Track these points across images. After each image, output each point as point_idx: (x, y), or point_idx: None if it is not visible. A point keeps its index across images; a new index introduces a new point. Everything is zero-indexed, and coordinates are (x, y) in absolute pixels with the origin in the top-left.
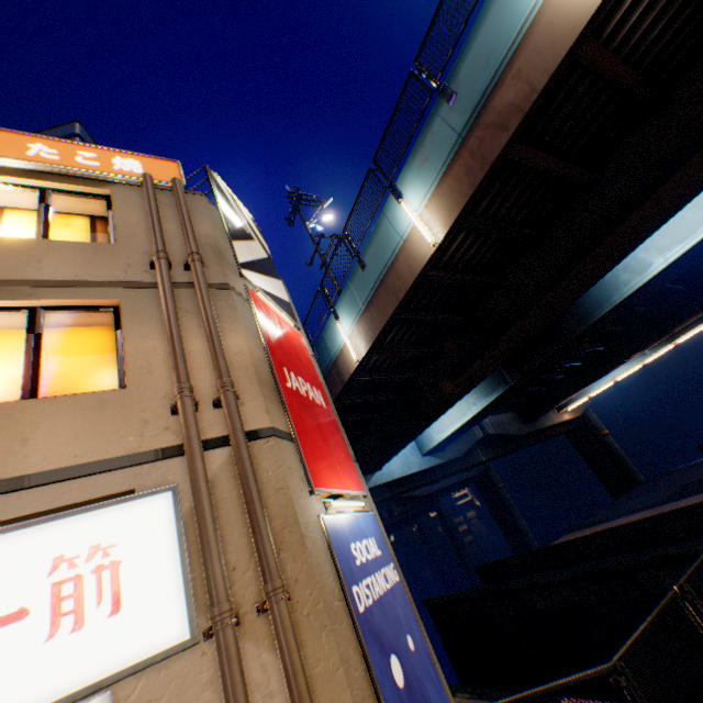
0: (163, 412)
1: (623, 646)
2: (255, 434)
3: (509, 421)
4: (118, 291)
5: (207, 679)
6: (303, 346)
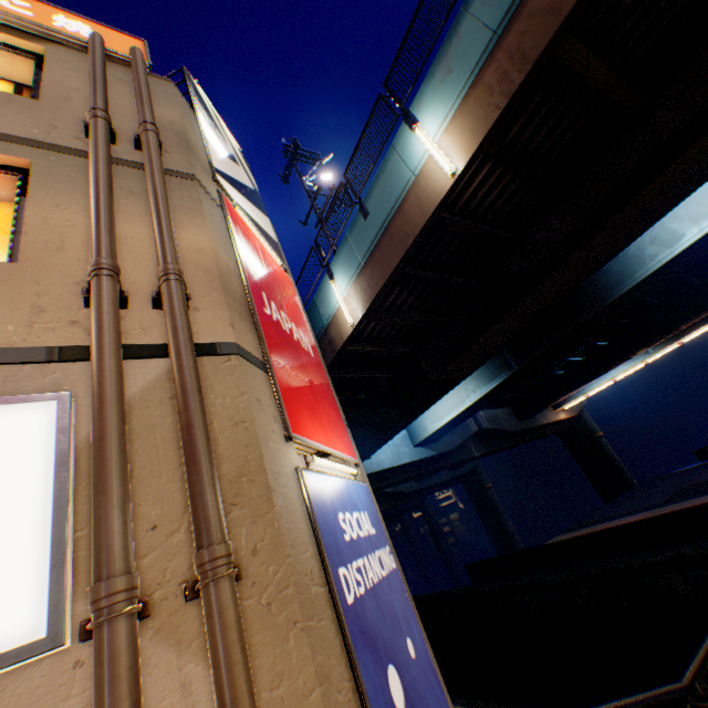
0: (70, 301)
1: (695, 660)
2: (210, 349)
3: (504, 416)
4: (30, 150)
5: None
6: (290, 288)
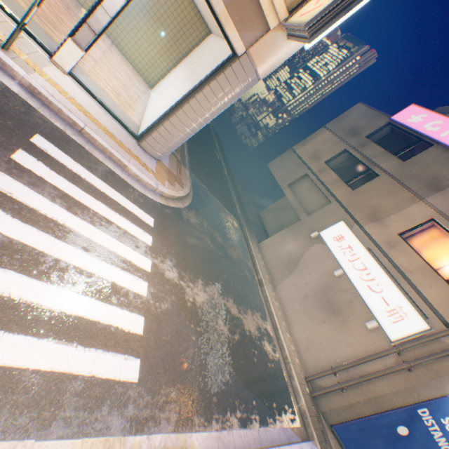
0: None
1: None
2: None
3: None
4: None
5: (383, 347)
6: None
